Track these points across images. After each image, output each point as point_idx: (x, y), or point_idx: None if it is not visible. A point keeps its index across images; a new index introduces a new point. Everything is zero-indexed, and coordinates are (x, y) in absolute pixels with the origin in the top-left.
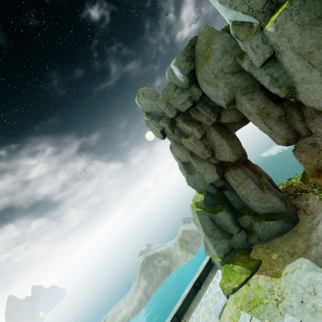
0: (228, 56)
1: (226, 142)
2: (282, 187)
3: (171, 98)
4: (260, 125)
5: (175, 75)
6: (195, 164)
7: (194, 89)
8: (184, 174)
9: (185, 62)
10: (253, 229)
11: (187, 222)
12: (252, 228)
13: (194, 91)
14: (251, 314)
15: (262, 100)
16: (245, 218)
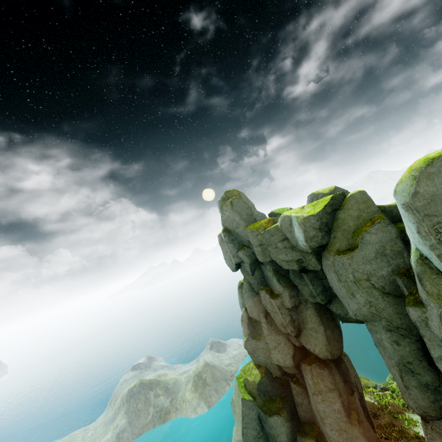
0: (385, 262)
1: (323, 331)
2: (371, 402)
3: (272, 246)
4: (391, 368)
5: (293, 231)
6: (266, 330)
7: (312, 259)
8: (245, 332)
9: (317, 229)
10: None
11: (215, 349)
12: None
13: (310, 259)
14: None
15: (413, 352)
16: None
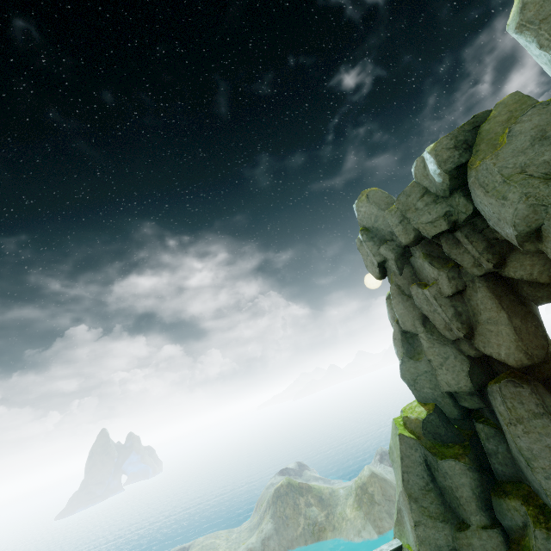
0: (546, 145)
1: (506, 319)
2: None
3: (410, 210)
4: None
5: (428, 171)
6: (426, 341)
7: (460, 200)
8: (399, 353)
9: (451, 149)
10: (526, 542)
11: (387, 462)
12: (525, 537)
13: (458, 203)
14: None
15: None
16: (511, 505)
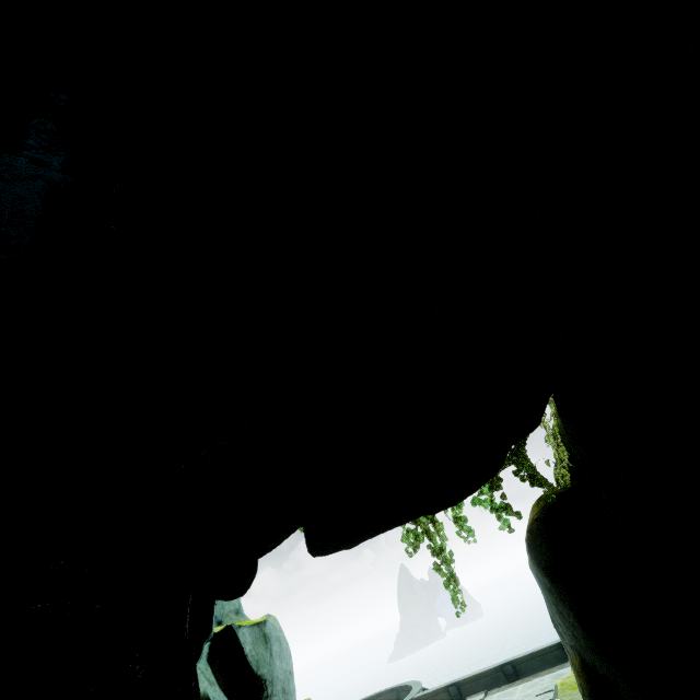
0: None
1: None
2: None
3: None
4: None
5: None
6: None
7: None
8: None
9: None
10: None
11: None
12: None
13: None
14: (561, 692)
15: None
16: None
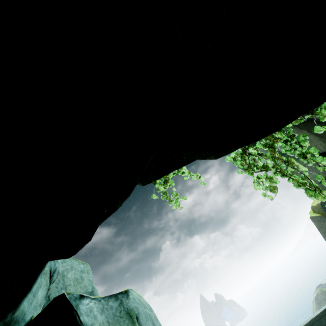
0: None
1: (307, 132)
2: None
3: None
4: None
5: None
6: None
7: None
8: None
9: None
10: None
11: None
12: None
13: None
14: None
15: None
16: None
